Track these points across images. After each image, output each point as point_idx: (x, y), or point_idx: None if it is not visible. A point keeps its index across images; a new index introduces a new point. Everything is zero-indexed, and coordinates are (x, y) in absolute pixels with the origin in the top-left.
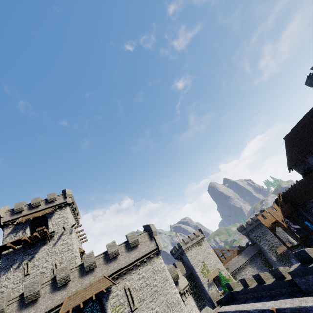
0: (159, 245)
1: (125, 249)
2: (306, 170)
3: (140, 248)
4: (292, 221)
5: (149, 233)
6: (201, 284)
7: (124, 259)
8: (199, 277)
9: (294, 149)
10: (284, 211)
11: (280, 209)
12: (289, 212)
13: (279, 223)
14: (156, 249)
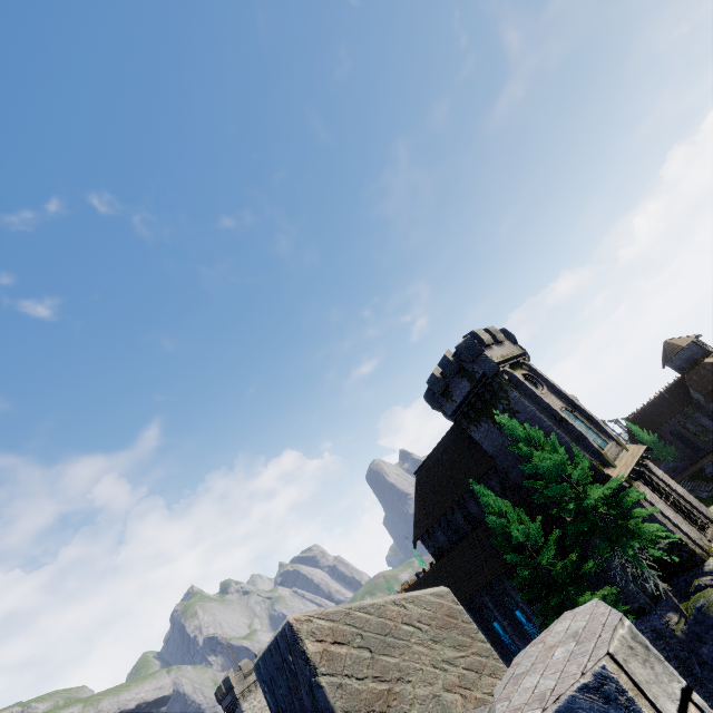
0: None
1: None
2: (437, 550)
3: None
4: None
5: None
6: None
7: None
8: None
9: (423, 504)
10: None
11: None
12: None
13: None
14: None
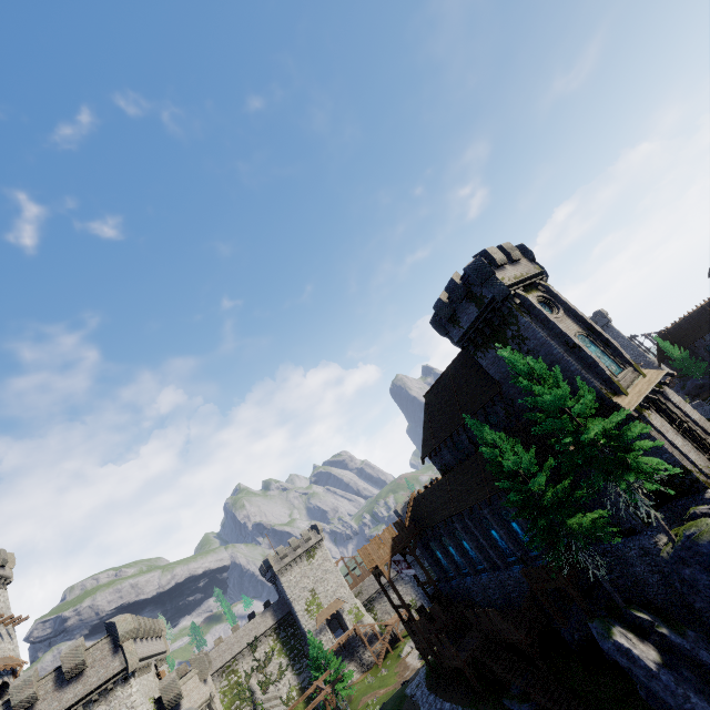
0: (130, 662)
1: (55, 684)
2: (444, 467)
3: (89, 676)
4: (422, 548)
5: (114, 639)
6: (304, 633)
7: (49, 708)
8: (301, 620)
9: (431, 425)
10: (398, 543)
11: (392, 539)
12: (406, 544)
13: (381, 570)
14: (123, 670)
